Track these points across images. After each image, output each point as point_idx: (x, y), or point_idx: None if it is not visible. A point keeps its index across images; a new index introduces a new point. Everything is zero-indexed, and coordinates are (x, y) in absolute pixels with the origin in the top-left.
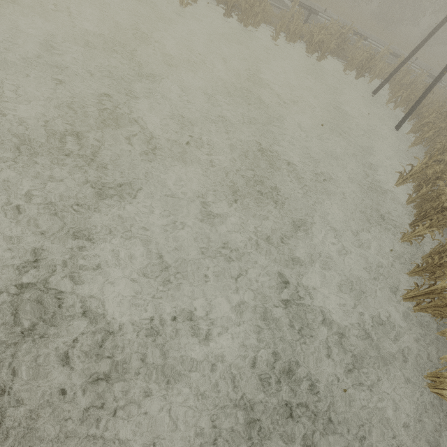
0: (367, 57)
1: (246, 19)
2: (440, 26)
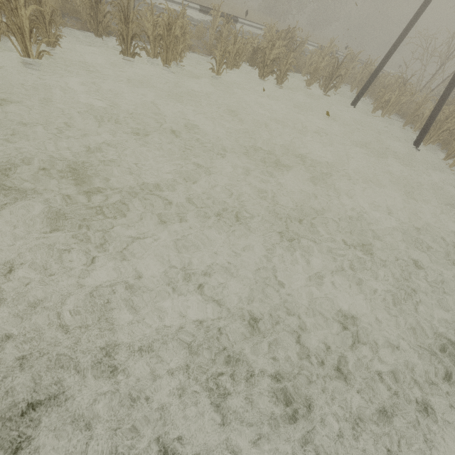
0: (333, 63)
1: (165, 52)
2: (427, 4)
